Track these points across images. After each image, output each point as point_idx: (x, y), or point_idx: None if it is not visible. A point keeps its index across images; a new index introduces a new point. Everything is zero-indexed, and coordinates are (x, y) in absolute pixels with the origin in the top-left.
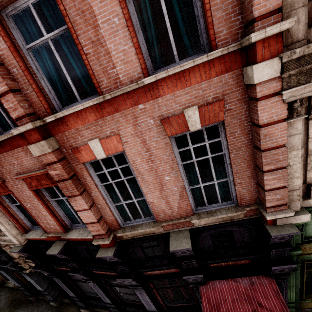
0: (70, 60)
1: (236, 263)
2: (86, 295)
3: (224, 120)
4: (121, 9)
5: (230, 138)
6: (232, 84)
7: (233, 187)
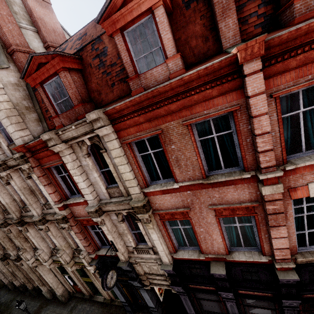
0: (308, 124)
1: None
2: (202, 313)
3: None
4: None
5: None
6: None
7: None
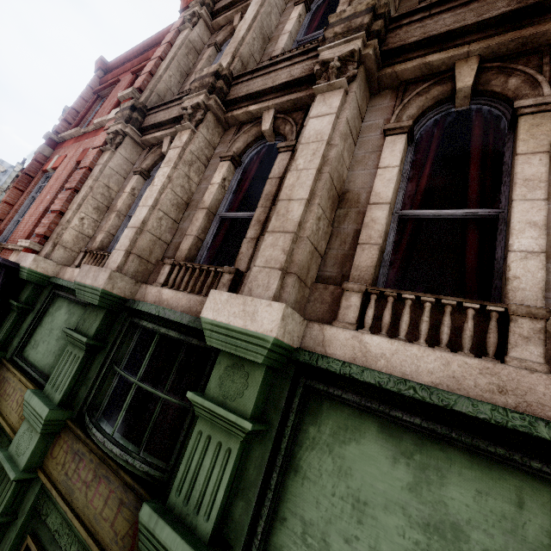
0: None
1: None
2: None
3: None
4: None
5: None
6: None
7: None
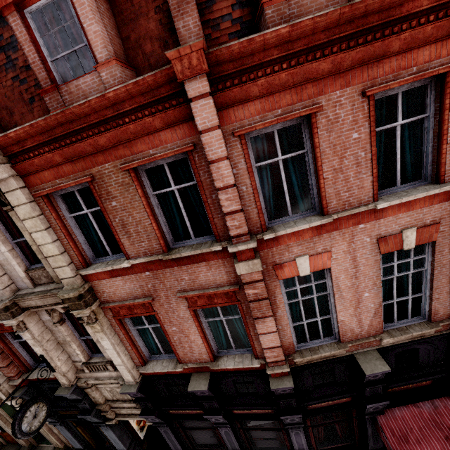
0: (292, 177)
1: (416, 385)
2: (195, 449)
3: (436, 240)
4: (369, 146)
5: (437, 256)
6: (449, 210)
7: (427, 302)
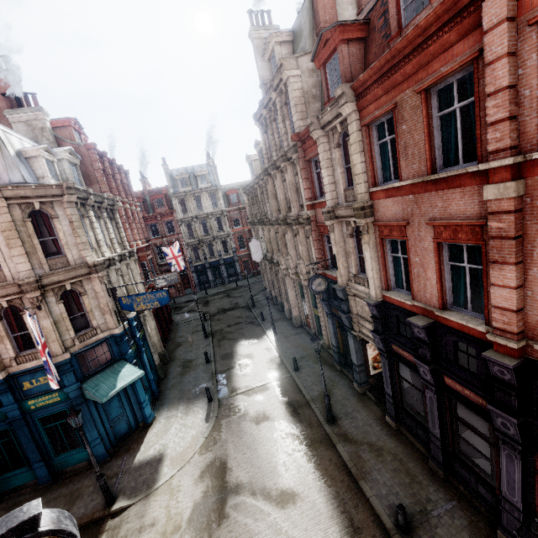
0: None
1: None
2: (402, 405)
3: None
4: None
5: None
6: None
7: None
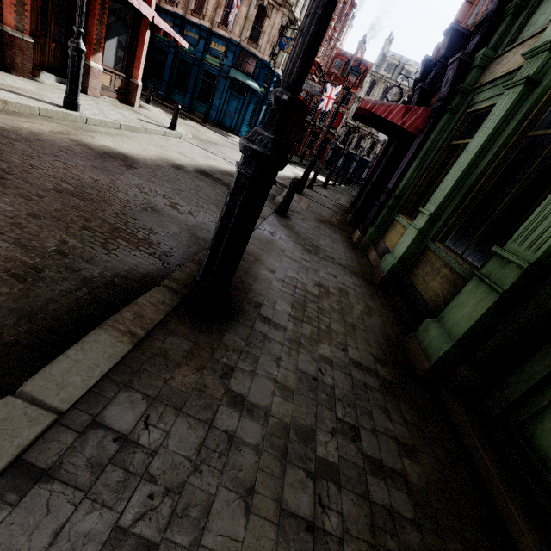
0: None
1: None
2: None
3: None
4: None
5: None
6: None
7: None
